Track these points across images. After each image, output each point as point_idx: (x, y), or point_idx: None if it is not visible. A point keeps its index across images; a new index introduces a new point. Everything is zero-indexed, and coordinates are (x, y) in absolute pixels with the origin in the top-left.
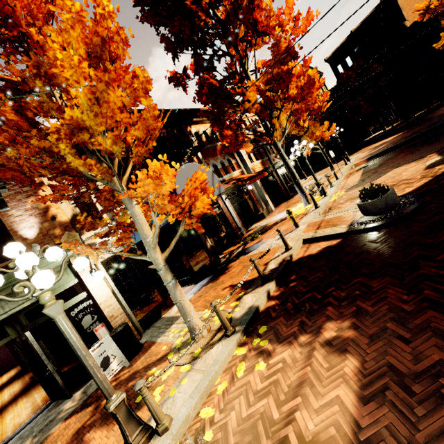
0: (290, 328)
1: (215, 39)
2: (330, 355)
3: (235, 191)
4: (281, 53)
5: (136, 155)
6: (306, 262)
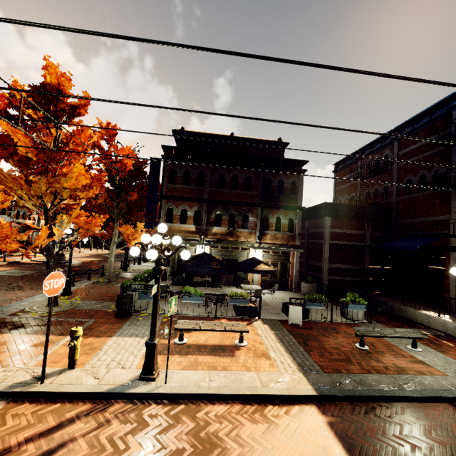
0: (5, 266)
1: None
2: (10, 268)
3: (21, 230)
4: None
5: None
6: (24, 263)
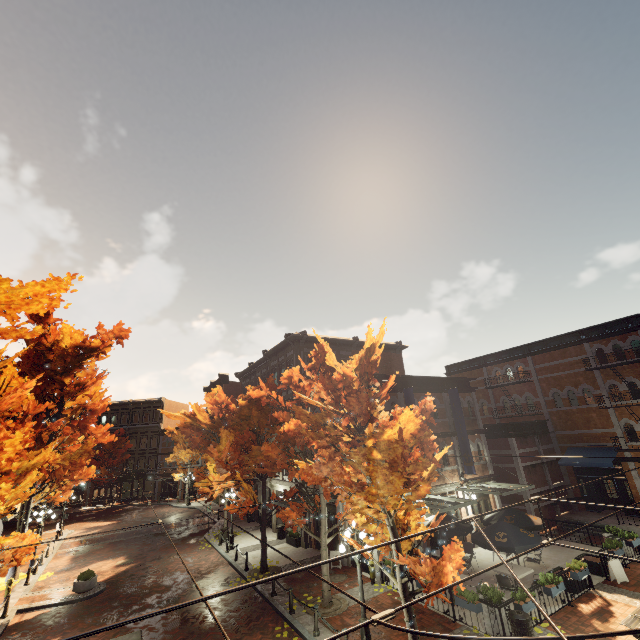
0: None
1: (49, 401)
2: None
3: None
4: (87, 449)
5: (4, 514)
6: (25, 623)
